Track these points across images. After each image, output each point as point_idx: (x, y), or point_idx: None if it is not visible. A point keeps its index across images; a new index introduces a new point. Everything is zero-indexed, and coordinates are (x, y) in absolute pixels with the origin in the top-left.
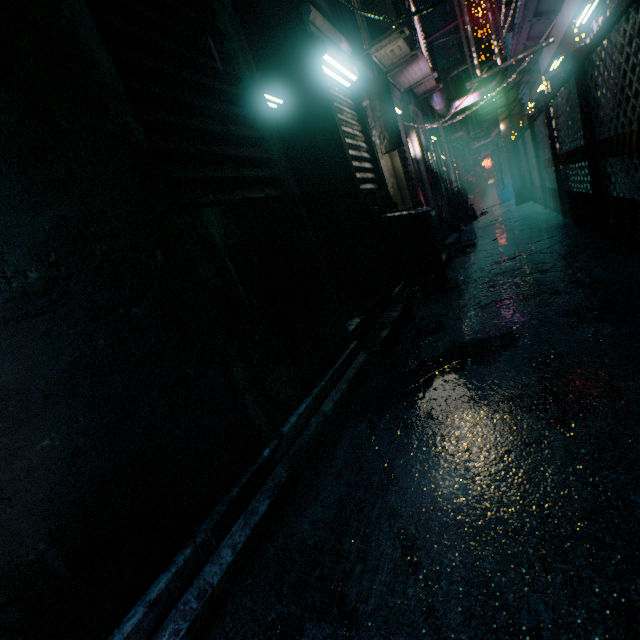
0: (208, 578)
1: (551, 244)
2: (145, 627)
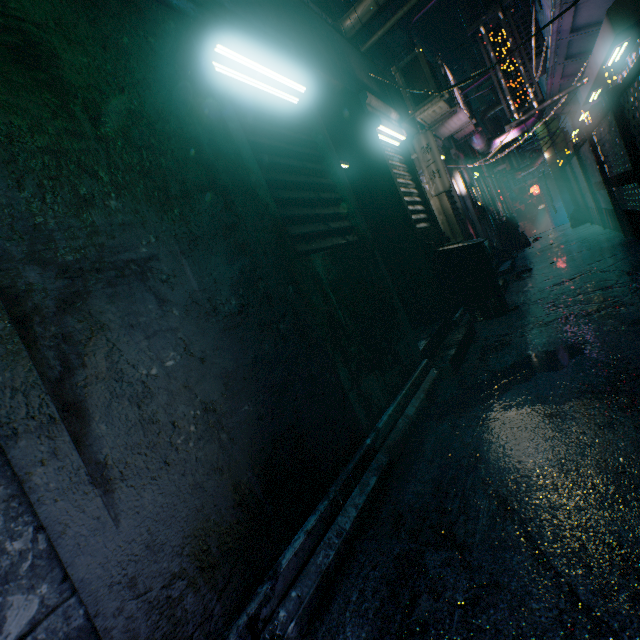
0: (341, 525)
1: (613, 262)
2: (306, 548)
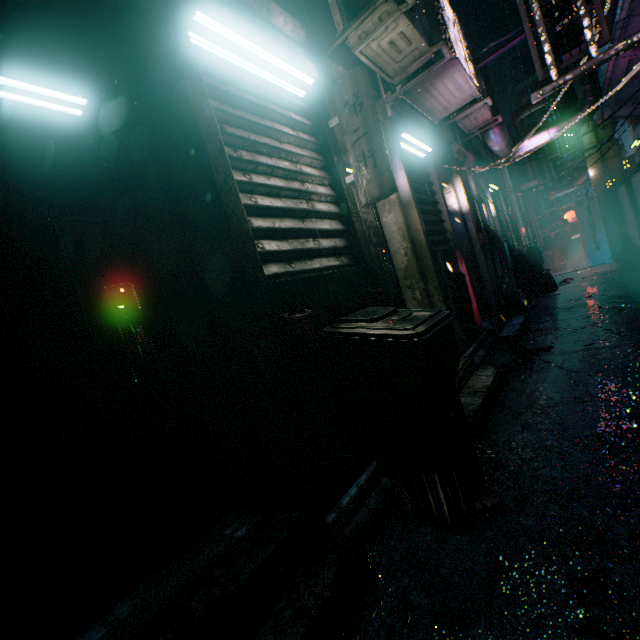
0: None
1: None
2: None
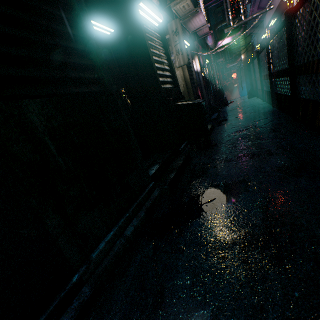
0: None
1: (267, 122)
2: None
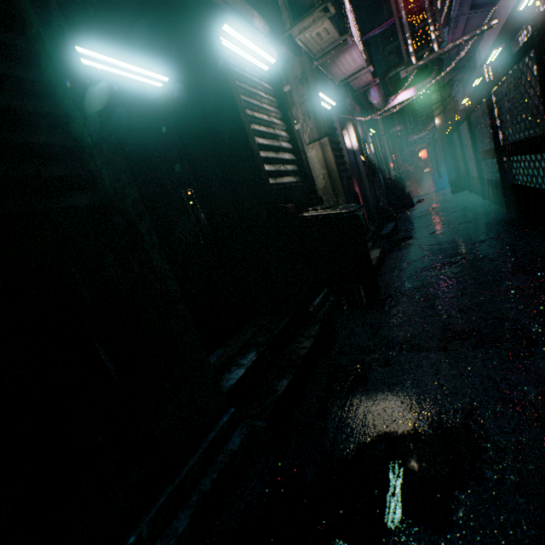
0: None
1: (500, 246)
2: None
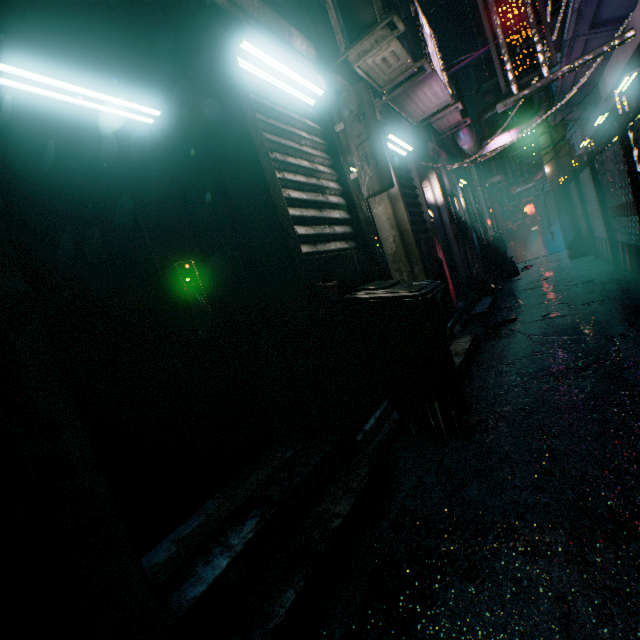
0: None
1: None
2: None
